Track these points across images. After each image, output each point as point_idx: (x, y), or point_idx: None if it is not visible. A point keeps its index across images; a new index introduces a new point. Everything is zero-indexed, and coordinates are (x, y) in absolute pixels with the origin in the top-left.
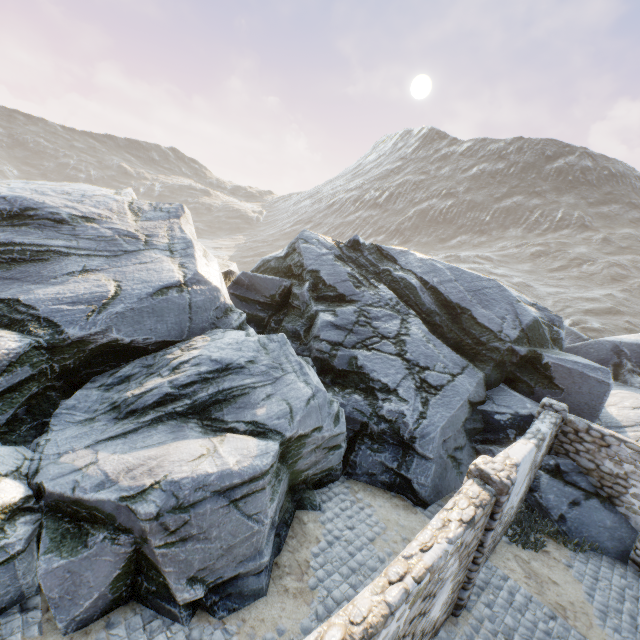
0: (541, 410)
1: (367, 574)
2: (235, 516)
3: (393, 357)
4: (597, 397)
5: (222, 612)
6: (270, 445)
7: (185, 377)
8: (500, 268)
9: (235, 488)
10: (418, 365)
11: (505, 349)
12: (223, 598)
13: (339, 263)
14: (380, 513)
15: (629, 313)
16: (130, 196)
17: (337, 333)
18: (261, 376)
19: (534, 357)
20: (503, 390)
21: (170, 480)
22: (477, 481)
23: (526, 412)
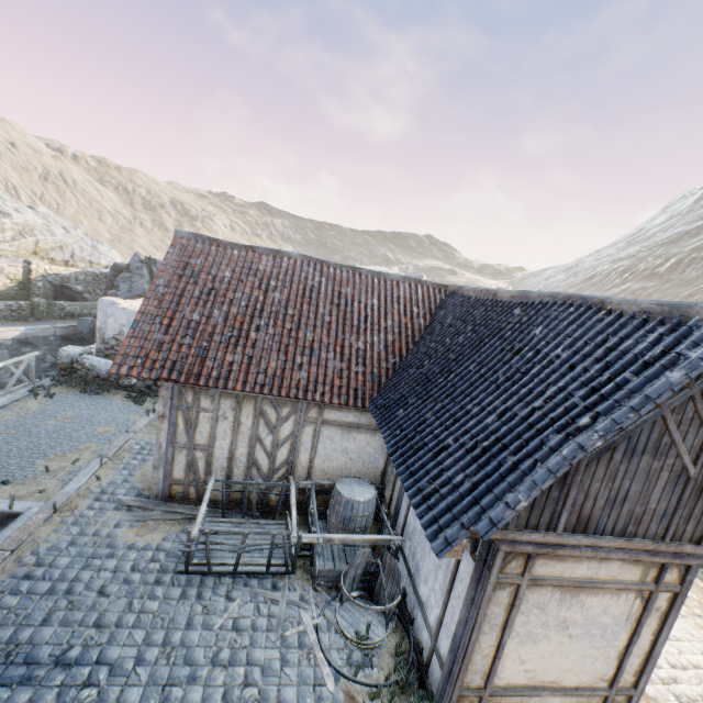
0: None
1: None
2: None
3: None
4: None
5: None
6: None
7: None
8: None
9: None
10: None
11: None
12: None
13: None
14: None
15: None
16: (396, 271)
17: None
18: None
19: None
20: None
21: None
22: None
23: None
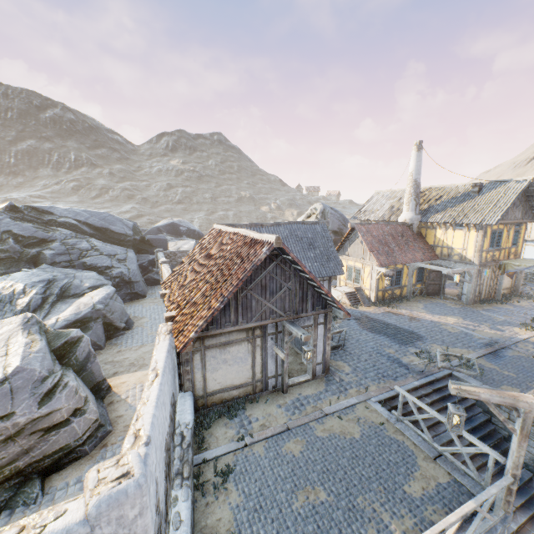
0: (157, 253)
1: (150, 310)
2: (118, 304)
3: (100, 256)
4: (166, 245)
5: (131, 328)
6: (107, 286)
7: (40, 290)
8: (58, 203)
9: (113, 297)
10: (112, 255)
11: (133, 239)
12: (128, 326)
13: (20, 222)
14: (137, 304)
15: (147, 215)
16: None
17: (64, 257)
18: (67, 278)
19: (143, 239)
20: (140, 255)
21: (96, 302)
22: (164, 264)
23: (152, 258)
